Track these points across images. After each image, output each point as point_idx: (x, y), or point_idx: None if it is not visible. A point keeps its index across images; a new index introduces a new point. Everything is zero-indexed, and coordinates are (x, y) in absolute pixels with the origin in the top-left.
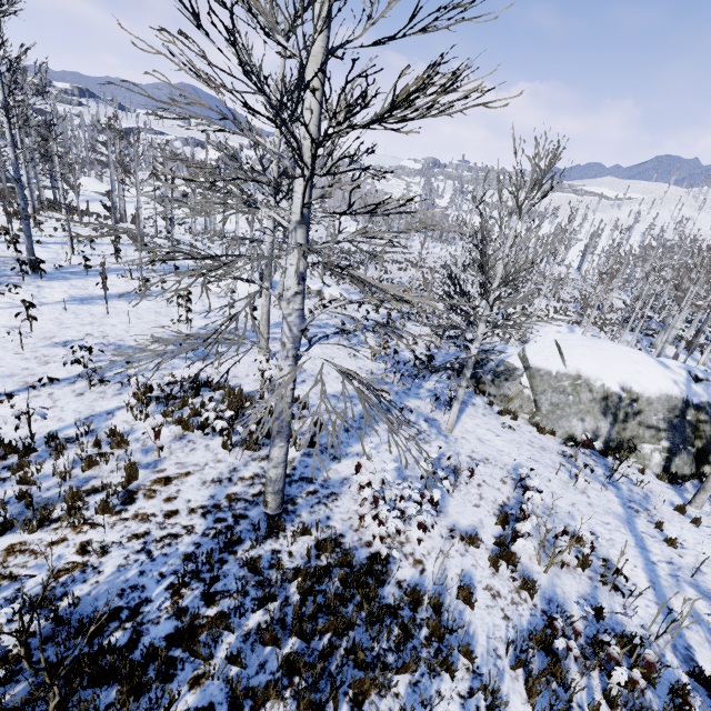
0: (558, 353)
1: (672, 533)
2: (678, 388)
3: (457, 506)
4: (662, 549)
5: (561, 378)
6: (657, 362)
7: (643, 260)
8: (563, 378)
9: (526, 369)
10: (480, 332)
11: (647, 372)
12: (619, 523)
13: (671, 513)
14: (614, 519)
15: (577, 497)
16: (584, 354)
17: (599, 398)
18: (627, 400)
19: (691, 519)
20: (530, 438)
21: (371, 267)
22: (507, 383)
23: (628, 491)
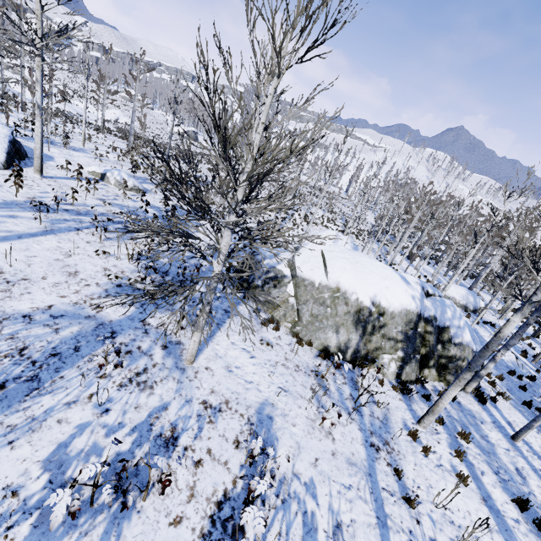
0: (322, 264)
1: (408, 478)
2: (415, 303)
3: (138, 537)
4: (402, 515)
5: (323, 289)
6: (401, 278)
7: (387, 190)
8: (325, 290)
9: (293, 277)
10: (224, 244)
11: (393, 288)
12: (361, 481)
13: (405, 441)
14: (357, 474)
15: (321, 444)
16: (345, 267)
17: (353, 311)
18: (375, 314)
19: (421, 444)
20: (287, 354)
21: (182, 163)
22: (275, 290)
23: (370, 417)
